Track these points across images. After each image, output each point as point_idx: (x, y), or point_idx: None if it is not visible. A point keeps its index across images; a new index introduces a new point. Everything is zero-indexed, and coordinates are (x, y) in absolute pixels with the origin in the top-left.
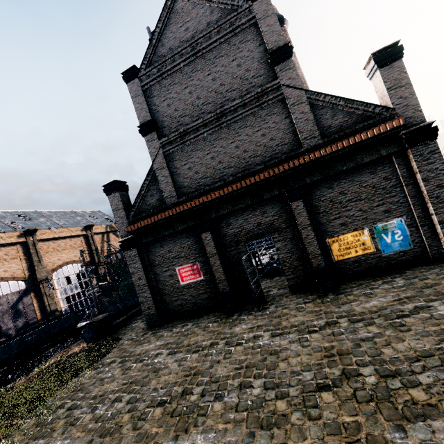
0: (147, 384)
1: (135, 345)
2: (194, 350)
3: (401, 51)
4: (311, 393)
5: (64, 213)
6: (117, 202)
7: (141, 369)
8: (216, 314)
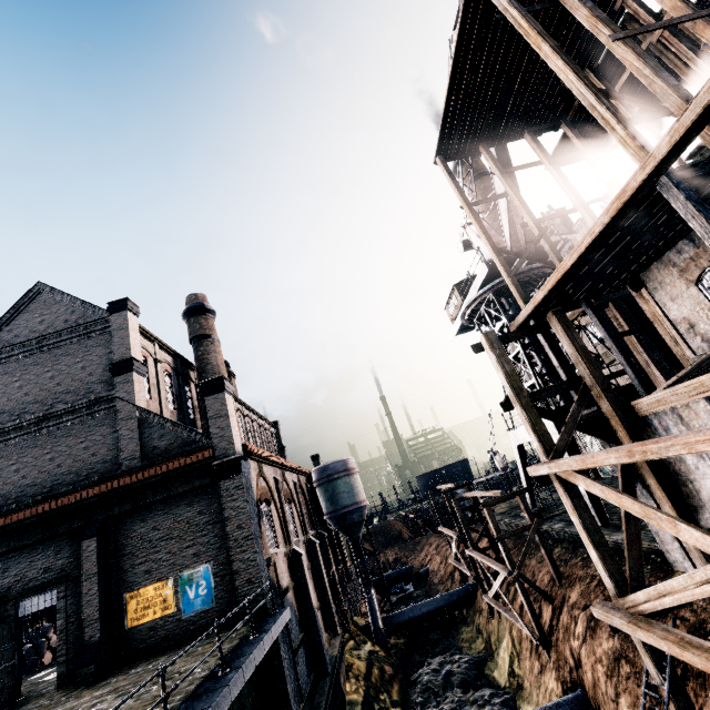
0: None
1: None
2: None
3: (223, 385)
4: None
5: None
6: None
7: None
8: None
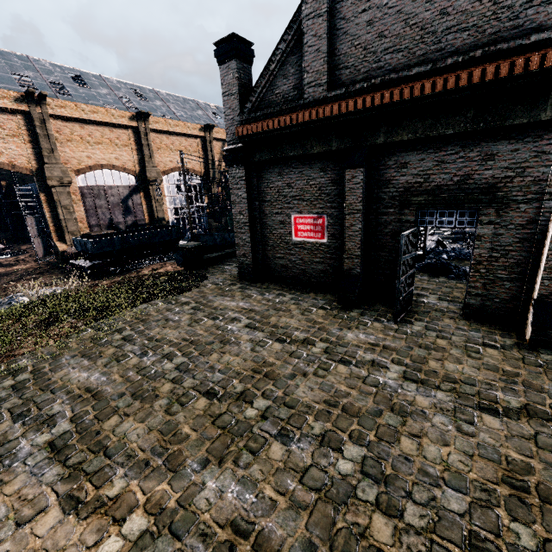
0: (206, 355)
1: (216, 294)
2: (279, 338)
3: None
4: (450, 547)
5: (183, 100)
6: (231, 81)
7: (209, 329)
8: (327, 297)
